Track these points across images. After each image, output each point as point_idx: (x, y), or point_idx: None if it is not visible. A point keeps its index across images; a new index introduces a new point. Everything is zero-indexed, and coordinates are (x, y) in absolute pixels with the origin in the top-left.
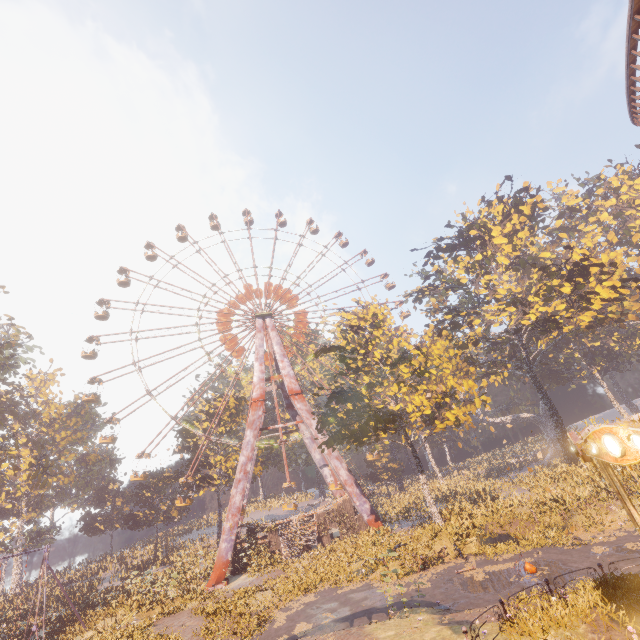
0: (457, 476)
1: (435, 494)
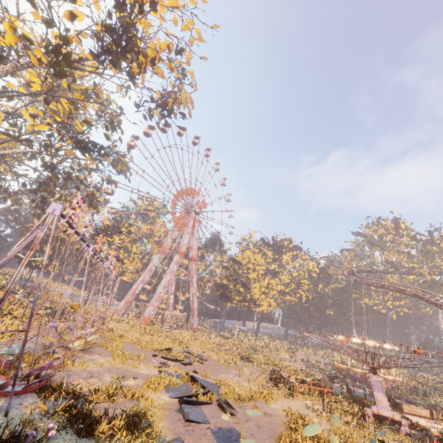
0: None
1: None
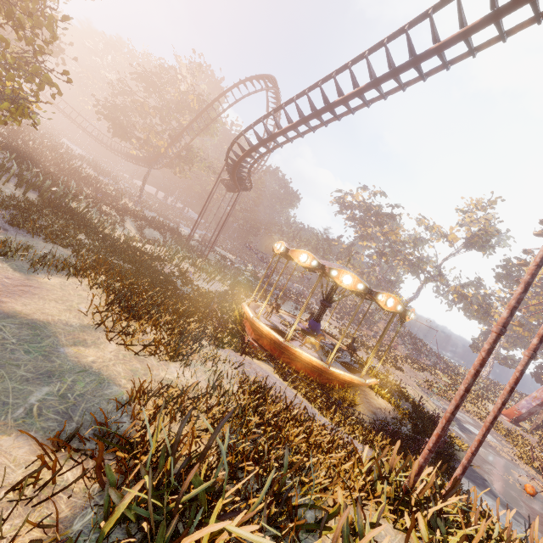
0: None
1: None
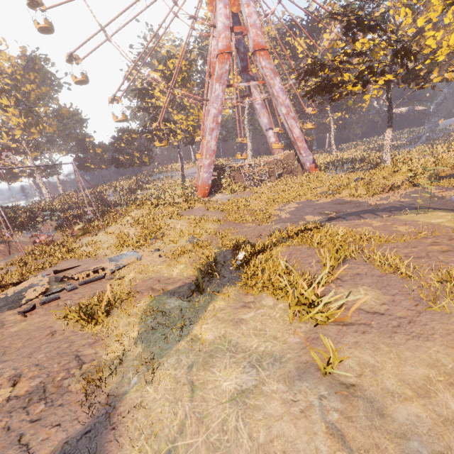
0: (346, 151)
1: (341, 158)
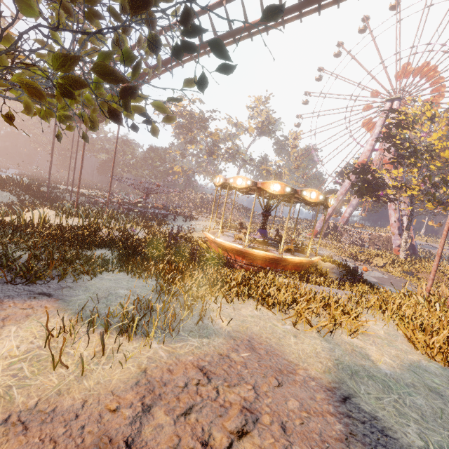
0: None
1: None
